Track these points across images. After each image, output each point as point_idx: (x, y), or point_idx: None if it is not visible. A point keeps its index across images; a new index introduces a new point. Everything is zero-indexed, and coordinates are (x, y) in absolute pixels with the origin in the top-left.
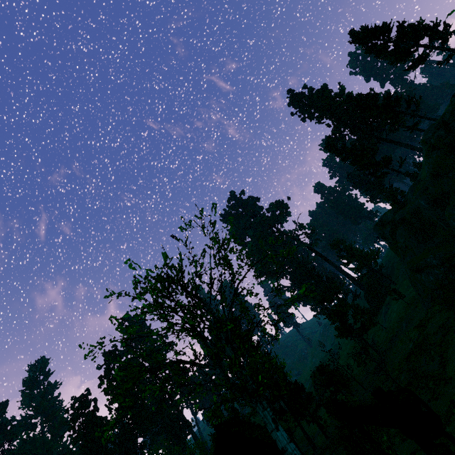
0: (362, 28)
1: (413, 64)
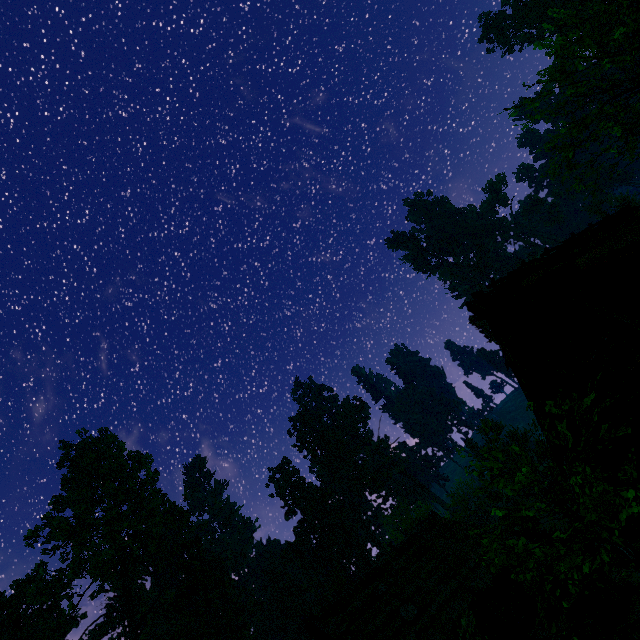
0: None
1: None
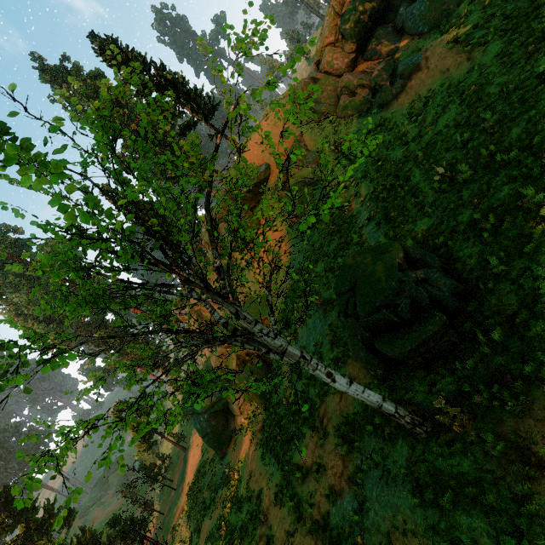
0: (108, 39)
1: (182, 129)
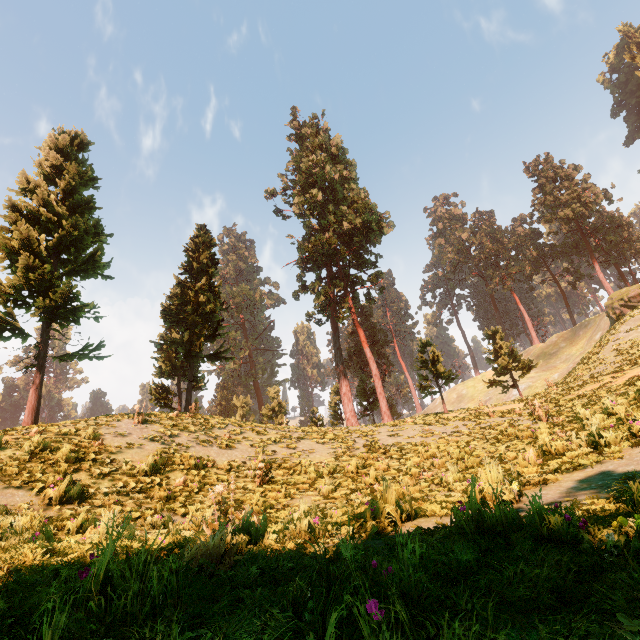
0: (49, 142)
1: None
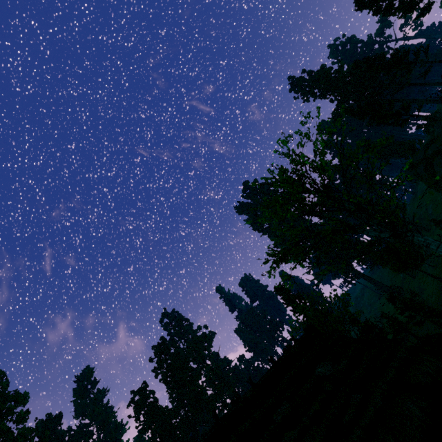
0: None
1: (421, 12)
